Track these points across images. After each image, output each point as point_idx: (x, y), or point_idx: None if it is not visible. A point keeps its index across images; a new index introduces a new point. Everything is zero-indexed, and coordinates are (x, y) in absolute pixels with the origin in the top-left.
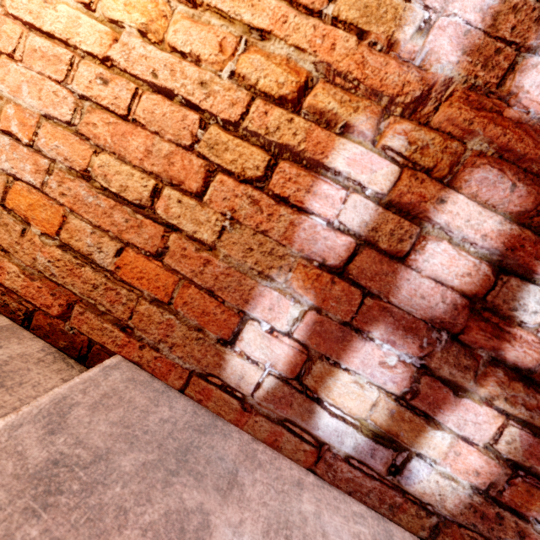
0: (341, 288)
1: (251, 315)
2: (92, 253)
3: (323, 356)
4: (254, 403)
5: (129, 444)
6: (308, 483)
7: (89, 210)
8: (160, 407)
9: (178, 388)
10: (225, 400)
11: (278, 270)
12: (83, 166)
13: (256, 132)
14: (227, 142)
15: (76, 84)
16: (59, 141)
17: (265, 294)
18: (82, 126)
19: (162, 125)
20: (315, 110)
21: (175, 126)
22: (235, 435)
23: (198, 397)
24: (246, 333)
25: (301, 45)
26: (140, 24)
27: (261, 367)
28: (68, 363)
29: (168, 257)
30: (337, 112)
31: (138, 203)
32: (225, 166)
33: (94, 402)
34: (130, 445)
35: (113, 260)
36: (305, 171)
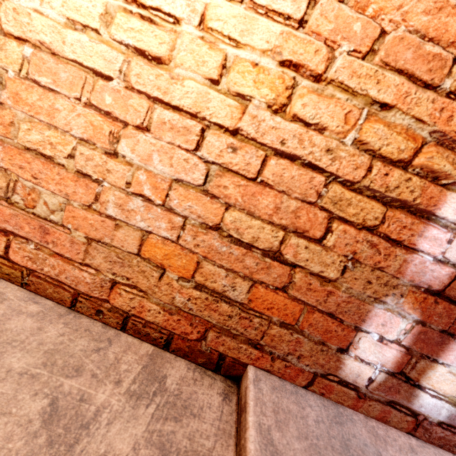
0: (441, 306)
1: (365, 330)
2: (224, 290)
3: (424, 355)
4: (365, 392)
5: (319, 454)
6: (415, 446)
7: (220, 256)
8: (306, 409)
9: (301, 385)
10: (341, 391)
11: (389, 295)
12: (214, 221)
13: (374, 188)
14: (347, 197)
15: (204, 151)
16: (190, 200)
17: (377, 313)
18: (211, 188)
19: (287, 184)
20: (428, 168)
21: (299, 185)
22: (355, 418)
23: (319, 391)
24: (360, 343)
25: (417, 114)
26: (266, 97)
27: (372, 366)
28: (210, 375)
29: (293, 290)
30: (447, 170)
31: (266, 249)
32: (345, 217)
33: (275, 422)
34: (320, 455)
35: (243, 294)
36: (415, 218)
